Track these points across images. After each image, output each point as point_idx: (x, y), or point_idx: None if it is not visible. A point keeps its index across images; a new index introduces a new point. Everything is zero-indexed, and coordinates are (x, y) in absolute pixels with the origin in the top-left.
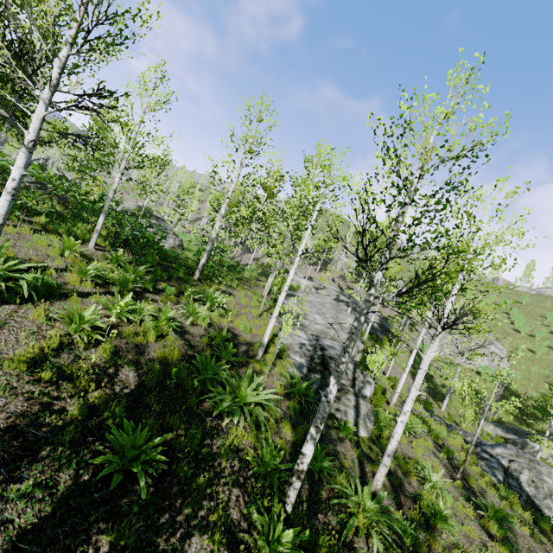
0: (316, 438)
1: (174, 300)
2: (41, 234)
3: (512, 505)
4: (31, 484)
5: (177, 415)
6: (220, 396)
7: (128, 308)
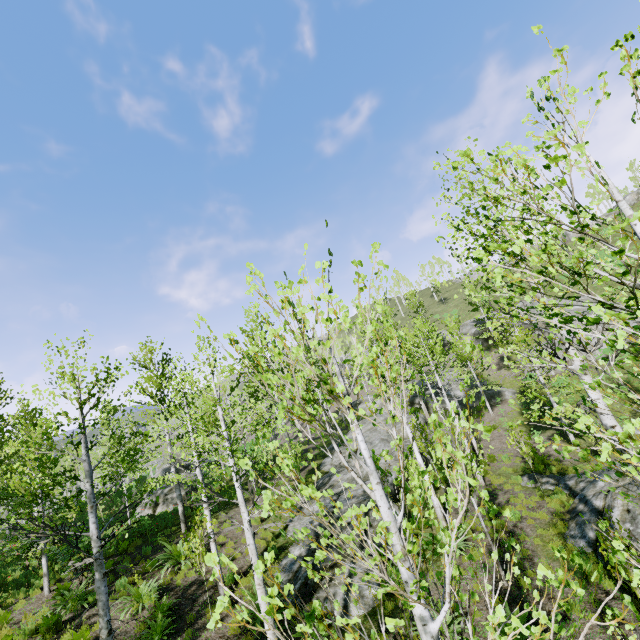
0: None
1: (128, 592)
2: None
3: (589, 578)
4: None
5: None
6: None
7: None
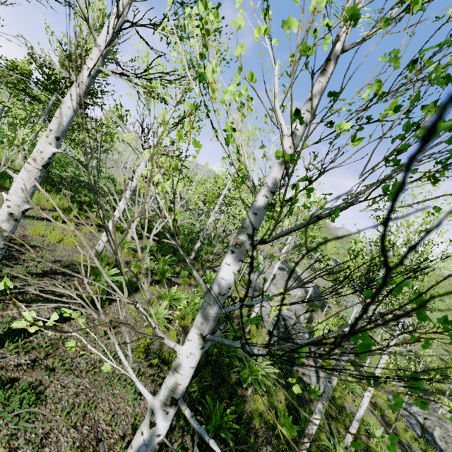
0: (322, 411)
1: (187, 281)
2: (99, 229)
3: None
4: (178, 447)
5: (226, 388)
6: (244, 370)
7: (174, 297)
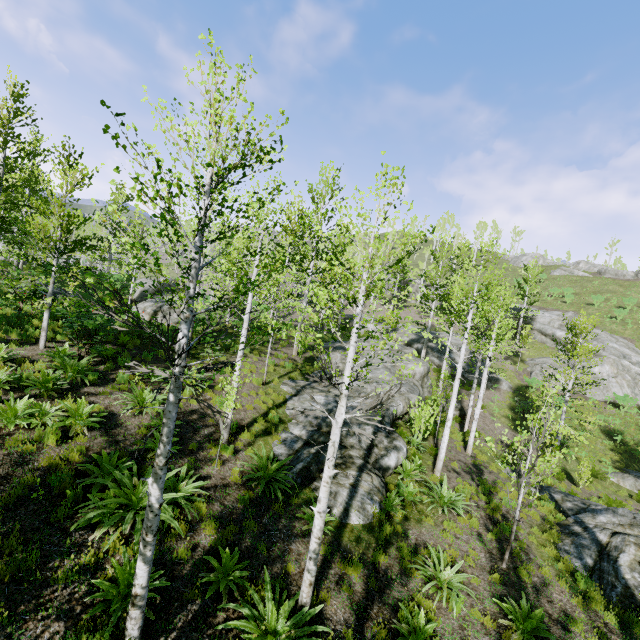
0: (145, 553)
1: (128, 388)
2: None
3: (590, 603)
4: None
5: (11, 536)
6: (95, 503)
7: (24, 412)
